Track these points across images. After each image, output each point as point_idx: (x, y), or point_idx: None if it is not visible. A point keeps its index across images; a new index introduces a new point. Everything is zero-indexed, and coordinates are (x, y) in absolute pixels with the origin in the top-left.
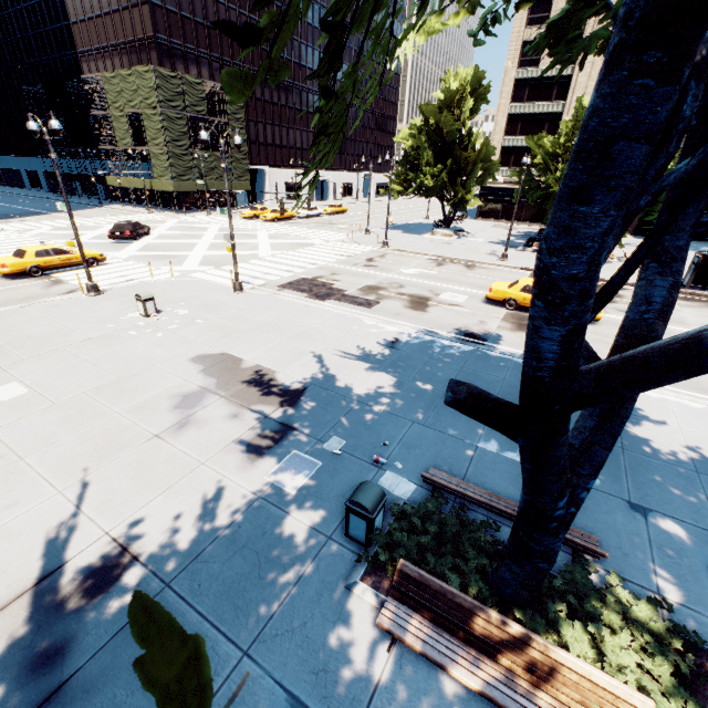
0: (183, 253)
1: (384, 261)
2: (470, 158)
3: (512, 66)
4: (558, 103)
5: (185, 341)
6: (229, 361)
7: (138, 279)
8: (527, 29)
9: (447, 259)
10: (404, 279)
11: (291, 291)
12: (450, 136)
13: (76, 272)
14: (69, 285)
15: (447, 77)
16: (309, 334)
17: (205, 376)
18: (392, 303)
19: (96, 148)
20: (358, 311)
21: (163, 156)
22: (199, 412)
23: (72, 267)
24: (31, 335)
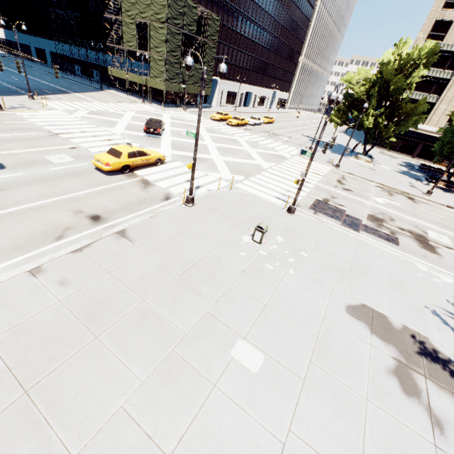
0: (207, 157)
1: (351, 185)
2: (404, 110)
3: (423, 37)
4: (448, 72)
5: (317, 282)
6: (377, 317)
7: (203, 186)
8: (442, 10)
9: (388, 188)
10: (385, 209)
11: (325, 216)
12: (395, 91)
13: (150, 171)
14: (159, 188)
15: (399, 43)
16: (398, 281)
17: (382, 341)
18: (407, 241)
19: (104, 44)
20: (395, 249)
21: (161, 62)
22: (431, 402)
23: (146, 165)
24: (193, 262)
